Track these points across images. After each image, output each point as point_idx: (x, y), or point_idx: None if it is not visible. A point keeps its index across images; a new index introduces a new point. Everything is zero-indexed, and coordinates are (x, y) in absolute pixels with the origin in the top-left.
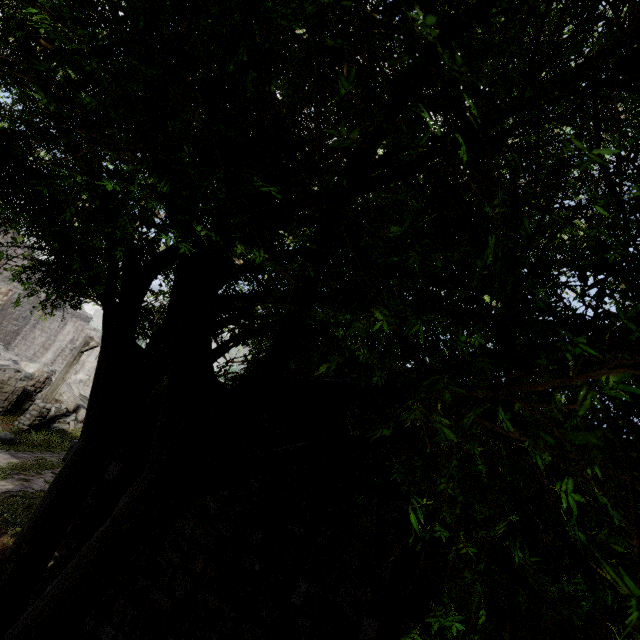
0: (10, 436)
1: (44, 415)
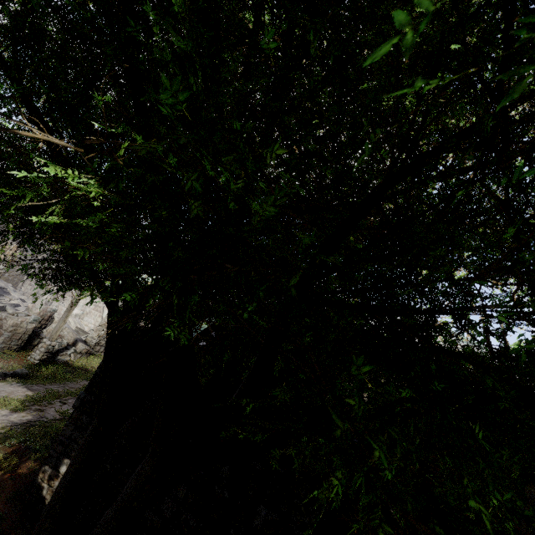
0: (25, 371)
1: (50, 351)
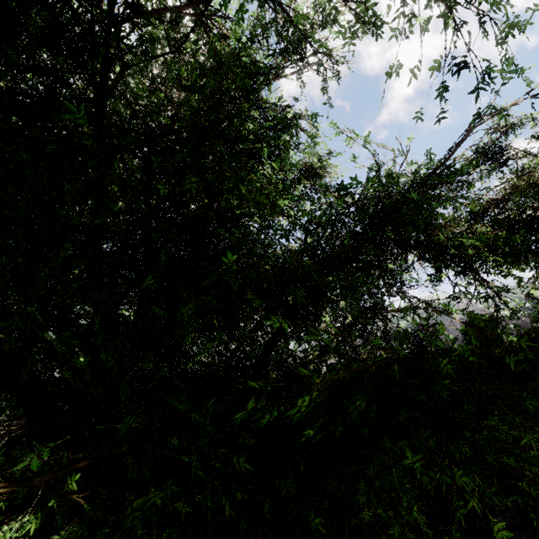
0: None
1: None
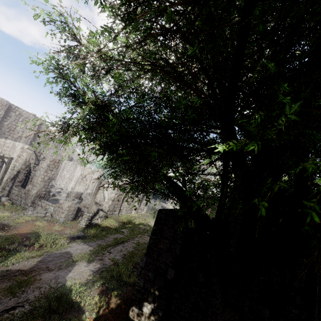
0: (82, 234)
1: (89, 219)
